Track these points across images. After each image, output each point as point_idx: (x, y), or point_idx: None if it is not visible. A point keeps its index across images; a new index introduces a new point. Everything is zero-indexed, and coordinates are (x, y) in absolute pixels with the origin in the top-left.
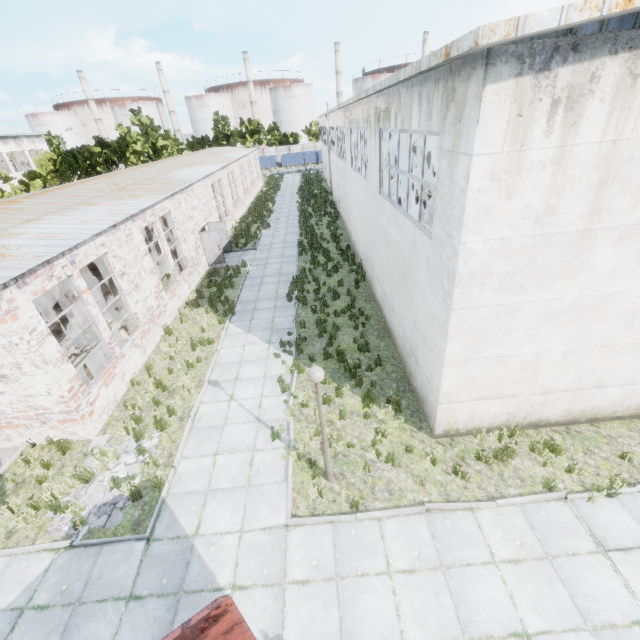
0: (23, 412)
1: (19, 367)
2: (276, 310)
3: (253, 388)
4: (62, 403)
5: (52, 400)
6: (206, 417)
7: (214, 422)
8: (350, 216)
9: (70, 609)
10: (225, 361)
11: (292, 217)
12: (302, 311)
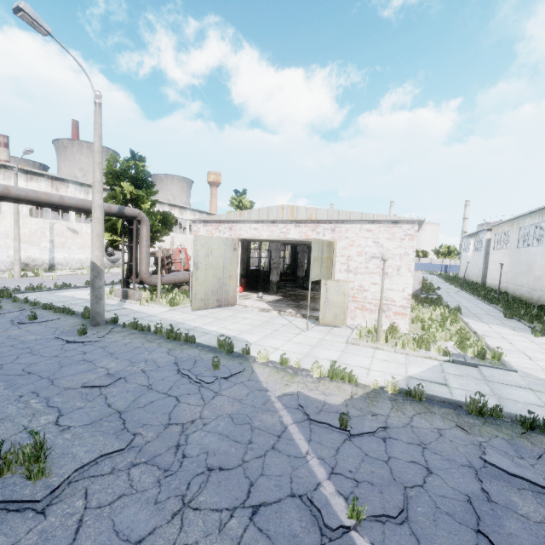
0: (377, 300)
1: (398, 269)
2: (500, 320)
3: (527, 344)
4: (406, 299)
5: (401, 296)
6: (496, 345)
7: (508, 348)
8: (543, 284)
9: (482, 381)
10: (480, 329)
11: (454, 289)
12: (530, 324)
